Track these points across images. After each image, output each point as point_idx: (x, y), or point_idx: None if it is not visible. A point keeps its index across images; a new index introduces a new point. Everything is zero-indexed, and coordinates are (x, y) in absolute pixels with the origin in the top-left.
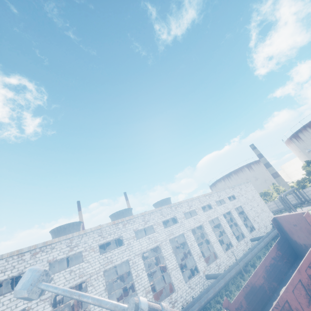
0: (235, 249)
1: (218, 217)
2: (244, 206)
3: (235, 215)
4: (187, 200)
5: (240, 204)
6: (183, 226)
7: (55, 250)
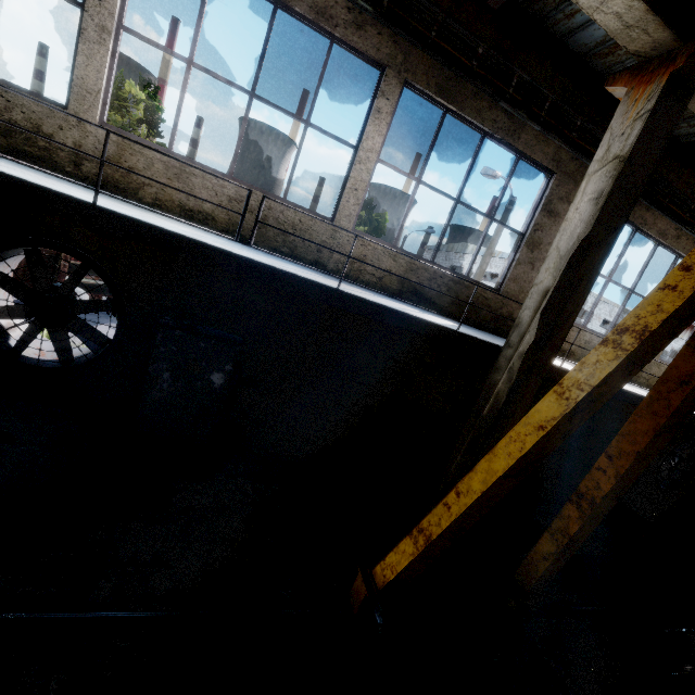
0: None
1: None
2: None
3: None
4: None
5: None
6: None
7: None
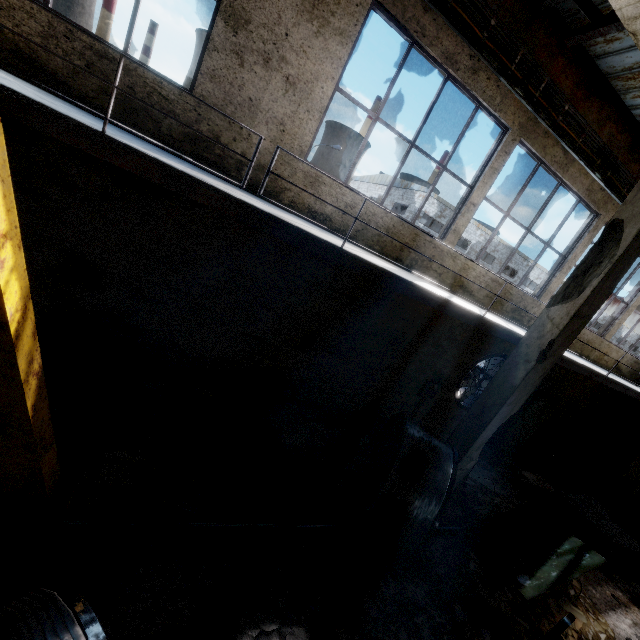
0: None
1: None
2: None
3: None
4: (609, 315)
5: None
6: None
7: (533, 272)
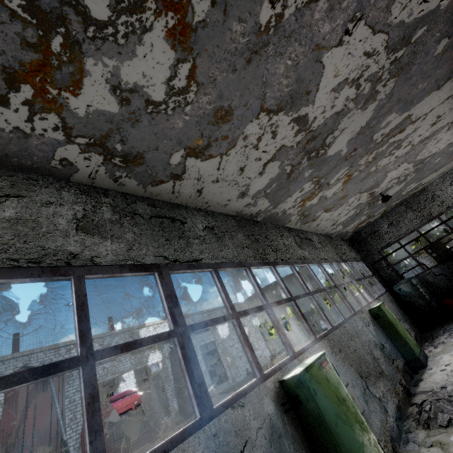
0: (173, 418)
1: (159, 362)
2: (220, 342)
3: (198, 356)
4: (102, 336)
5: (213, 339)
6: (70, 384)
7: None
